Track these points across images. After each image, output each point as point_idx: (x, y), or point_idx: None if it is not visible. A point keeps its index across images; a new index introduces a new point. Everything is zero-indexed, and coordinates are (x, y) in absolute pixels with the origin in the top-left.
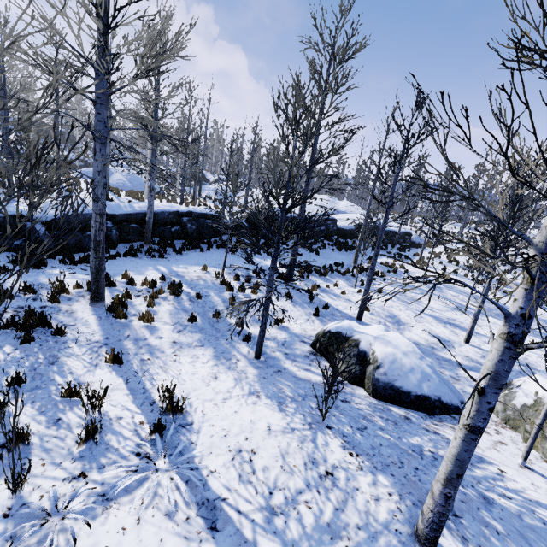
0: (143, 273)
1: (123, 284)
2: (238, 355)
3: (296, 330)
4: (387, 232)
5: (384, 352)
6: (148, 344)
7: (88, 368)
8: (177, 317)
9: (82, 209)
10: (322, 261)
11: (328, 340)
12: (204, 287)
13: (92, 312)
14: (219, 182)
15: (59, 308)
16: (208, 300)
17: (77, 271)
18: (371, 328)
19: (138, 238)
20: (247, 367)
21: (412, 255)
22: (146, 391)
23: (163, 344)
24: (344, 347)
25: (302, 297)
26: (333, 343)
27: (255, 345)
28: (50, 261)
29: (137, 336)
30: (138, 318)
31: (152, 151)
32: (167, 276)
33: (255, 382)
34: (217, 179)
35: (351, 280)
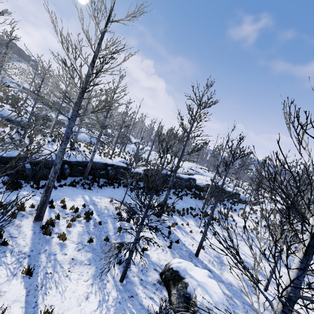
0: (74, 199)
1: (59, 207)
2: (109, 276)
3: (153, 258)
4: (225, 191)
5: (202, 299)
6: (55, 259)
7: (8, 277)
8: (82, 237)
9: (53, 157)
10: (183, 205)
11: (170, 275)
12: (106, 215)
13: (32, 228)
14: (137, 143)
15: (13, 222)
16: (105, 226)
17: (37, 194)
18: (199, 272)
19: (80, 175)
20: (111, 290)
21: (239, 209)
22: (36, 306)
23: (65, 259)
24: (178, 285)
25: (164, 231)
26: (173, 278)
27: (123, 268)
28: (25, 184)
29: (51, 251)
30: (57, 236)
31: (100, 132)
32: (87, 203)
33: (111, 306)
34: (136, 142)
35: (198, 221)
